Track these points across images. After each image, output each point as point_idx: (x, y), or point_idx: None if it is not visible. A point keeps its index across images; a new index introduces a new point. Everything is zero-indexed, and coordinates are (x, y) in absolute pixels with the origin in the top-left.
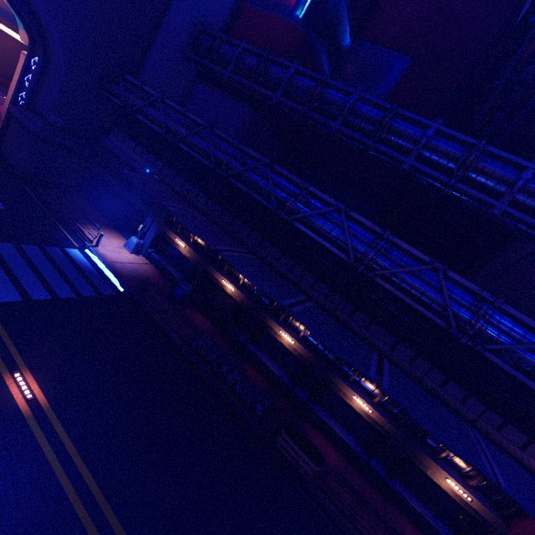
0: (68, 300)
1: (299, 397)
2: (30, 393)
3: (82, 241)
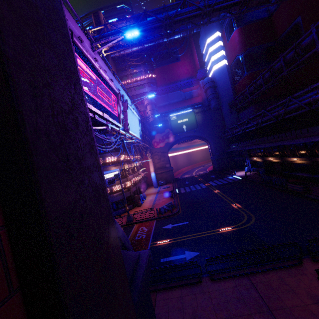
0: (226, 183)
1: (315, 177)
2: (217, 191)
3: (232, 175)
